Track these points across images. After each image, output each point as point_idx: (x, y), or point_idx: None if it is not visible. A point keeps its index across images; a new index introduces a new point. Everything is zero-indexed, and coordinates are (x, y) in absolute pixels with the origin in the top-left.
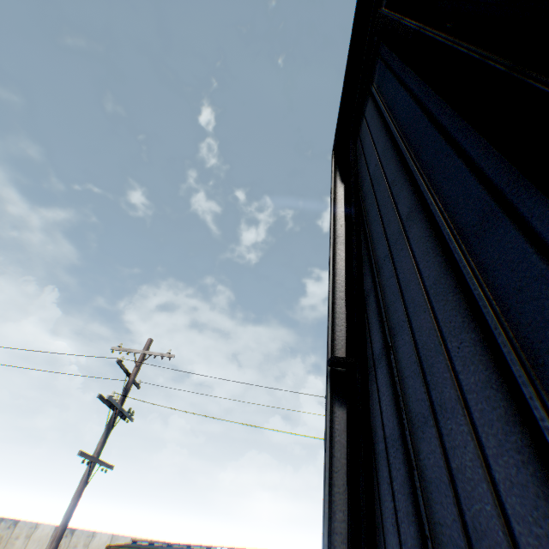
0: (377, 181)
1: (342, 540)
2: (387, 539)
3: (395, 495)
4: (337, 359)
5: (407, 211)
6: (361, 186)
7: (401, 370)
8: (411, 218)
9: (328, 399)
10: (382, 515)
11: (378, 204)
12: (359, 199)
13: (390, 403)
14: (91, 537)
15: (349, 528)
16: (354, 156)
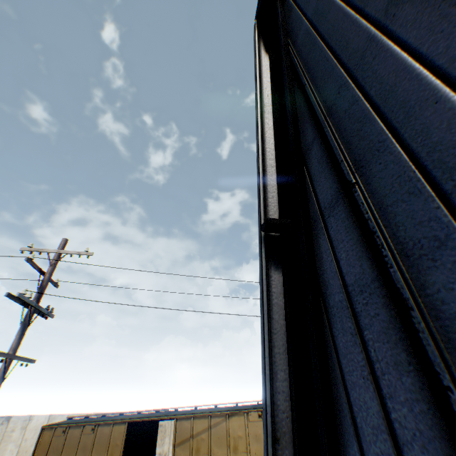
0: (322, 14)
1: (285, 399)
2: (352, 394)
3: (367, 346)
4: (274, 221)
5: (388, 0)
6: (293, 43)
7: (378, 200)
8: (397, 2)
9: (264, 264)
10: (342, 369)
11: (325, 39)
12: (291, 58)
13: (355, 247)
14: (28, 421)
15: (292, 387)
16: (282, 17)
